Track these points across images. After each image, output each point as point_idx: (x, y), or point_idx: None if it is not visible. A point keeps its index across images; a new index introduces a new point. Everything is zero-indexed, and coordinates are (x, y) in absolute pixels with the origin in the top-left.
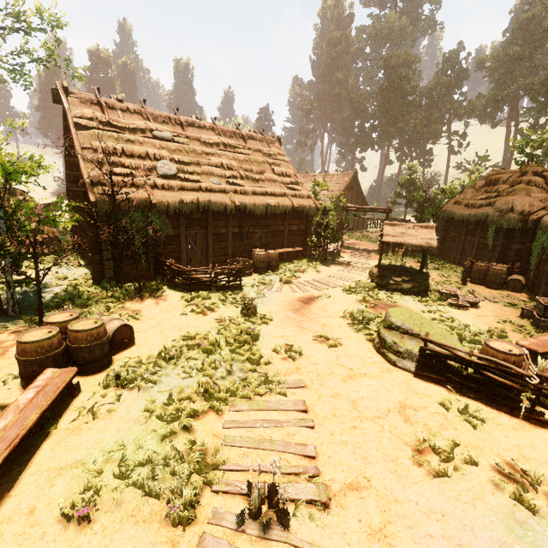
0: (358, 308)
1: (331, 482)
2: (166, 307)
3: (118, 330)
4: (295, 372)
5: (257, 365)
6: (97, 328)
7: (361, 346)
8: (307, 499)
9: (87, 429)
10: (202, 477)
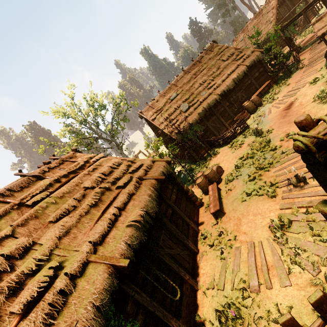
0: (319, 91)
1: None
2: (224, 154)
3: (216, 169)
4: None
5: (275, 150)
6: (211, 171)
7: None
8: None
9: (231, 193)
10: (273, 187)
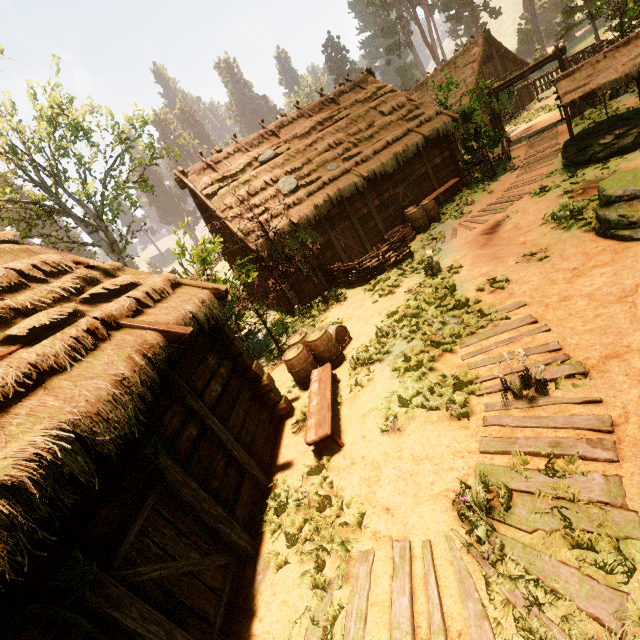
0: (559, 205)
1: (586, 360)
2: (356, 304)
3: (336, 332)
4: (510, 298)
5: (467, 308)
6: (325, 334)
7: (579, 241)
8: (564, 375)
9: (362, 393)
10: (464, 391)
